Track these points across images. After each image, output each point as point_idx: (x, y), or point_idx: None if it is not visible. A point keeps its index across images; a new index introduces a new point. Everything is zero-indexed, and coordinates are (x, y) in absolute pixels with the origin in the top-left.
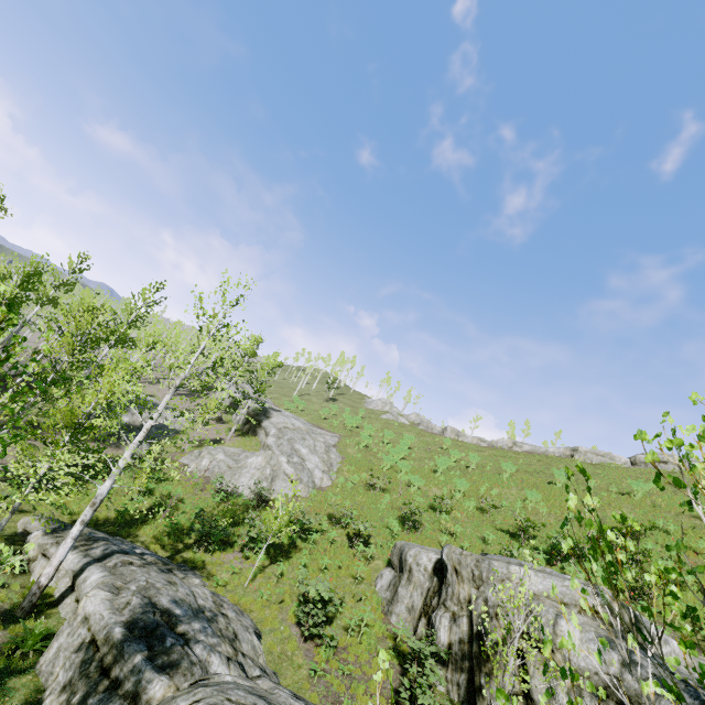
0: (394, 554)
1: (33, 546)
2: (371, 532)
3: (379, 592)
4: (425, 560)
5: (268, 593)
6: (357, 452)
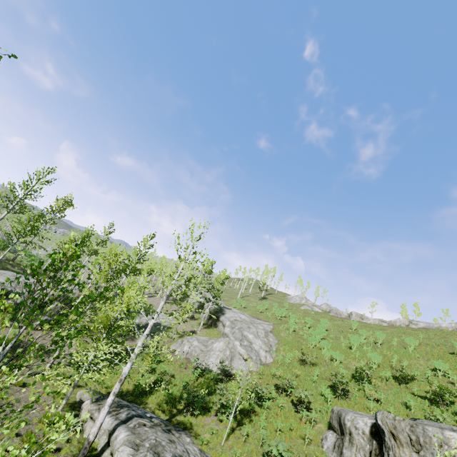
0: (333, 418)
1: (87, 415)
2: (310, 399)
3: (326, 452)
4: (361, 424)
5: (239, 451)
6: (288, 335)
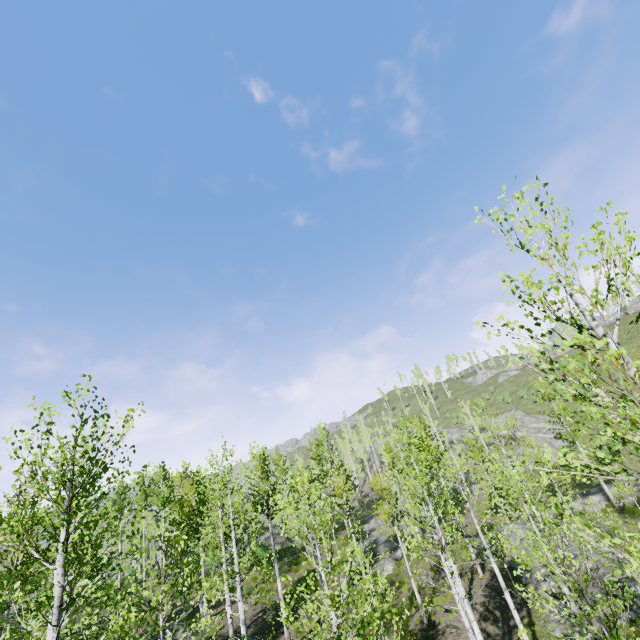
0: None
1: None
2: None
3: None
4: None
5: None
6: (542, 406)
